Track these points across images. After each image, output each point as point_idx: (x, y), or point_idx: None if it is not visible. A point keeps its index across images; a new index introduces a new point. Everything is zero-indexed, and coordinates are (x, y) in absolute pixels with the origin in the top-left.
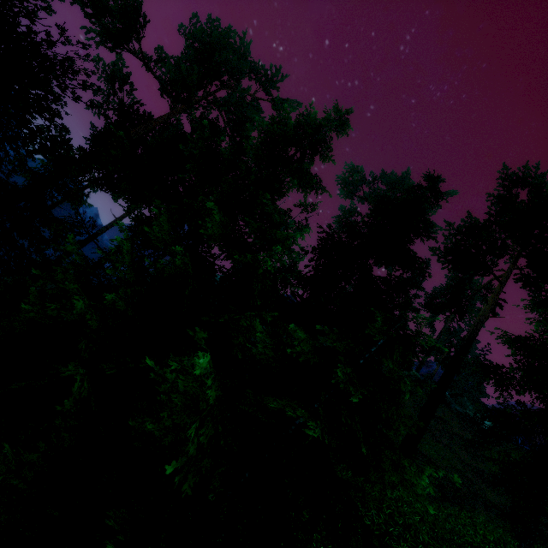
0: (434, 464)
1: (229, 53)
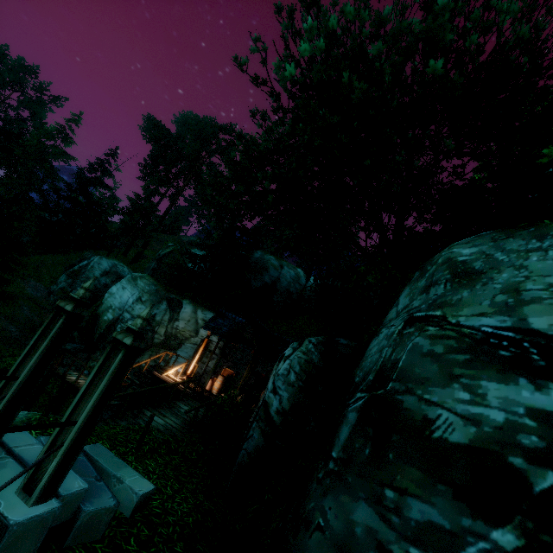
0: (147, 257)
1: (5, 75)
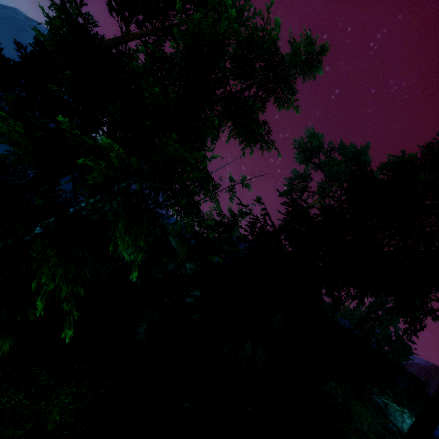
0: None
1: None
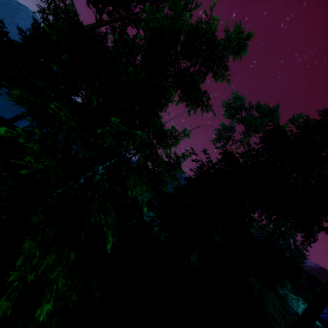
0: None
1: None
